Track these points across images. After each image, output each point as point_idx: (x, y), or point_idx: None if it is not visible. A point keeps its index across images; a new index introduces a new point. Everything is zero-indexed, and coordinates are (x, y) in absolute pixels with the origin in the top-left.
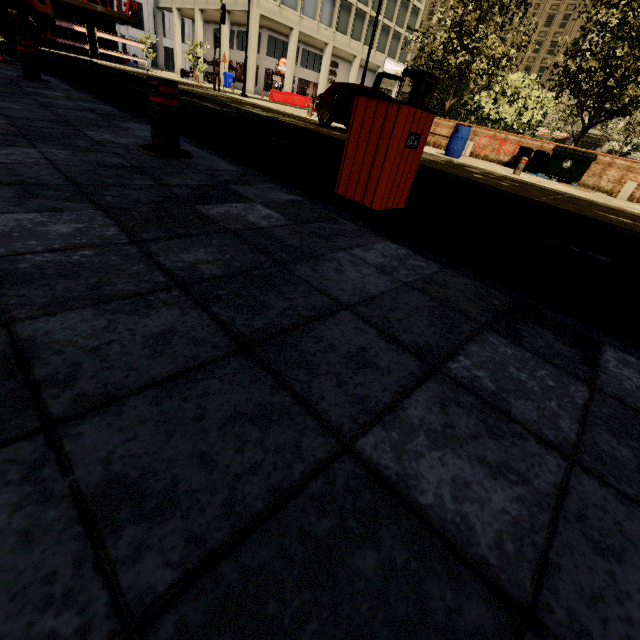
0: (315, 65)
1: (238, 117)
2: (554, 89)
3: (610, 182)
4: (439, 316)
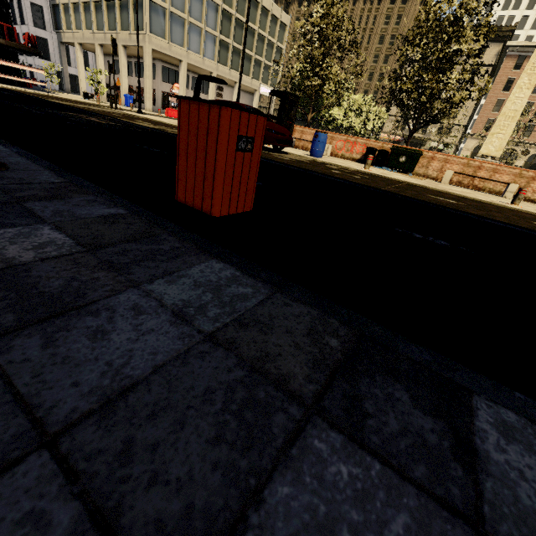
0: (204, 89)
1: (119, 129)
2: (386, 106)
3: (435, 171)
4: (239, 405)
